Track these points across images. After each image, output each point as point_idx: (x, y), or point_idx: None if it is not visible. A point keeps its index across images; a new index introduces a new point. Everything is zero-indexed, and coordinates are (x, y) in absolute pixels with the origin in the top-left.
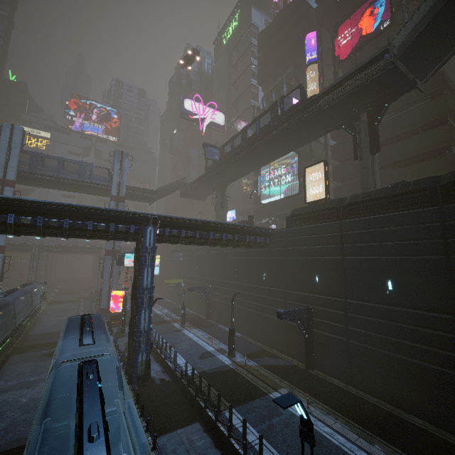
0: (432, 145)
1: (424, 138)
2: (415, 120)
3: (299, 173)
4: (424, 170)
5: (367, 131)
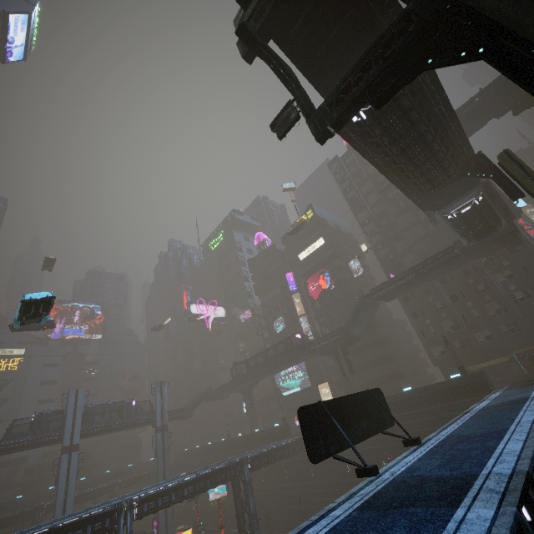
0: (379, 355)
1: (373, 351)
2: (366, 340)
3: (307, 369)
4: (380, 371)
5: (345, 361)
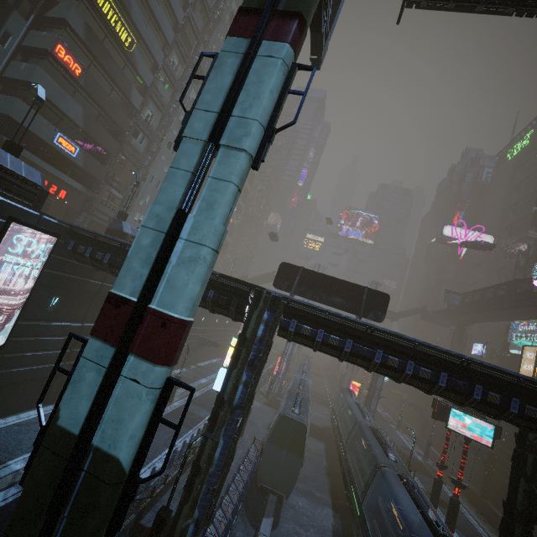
0: None
1: None
2: None
3: None
4: None
5: None
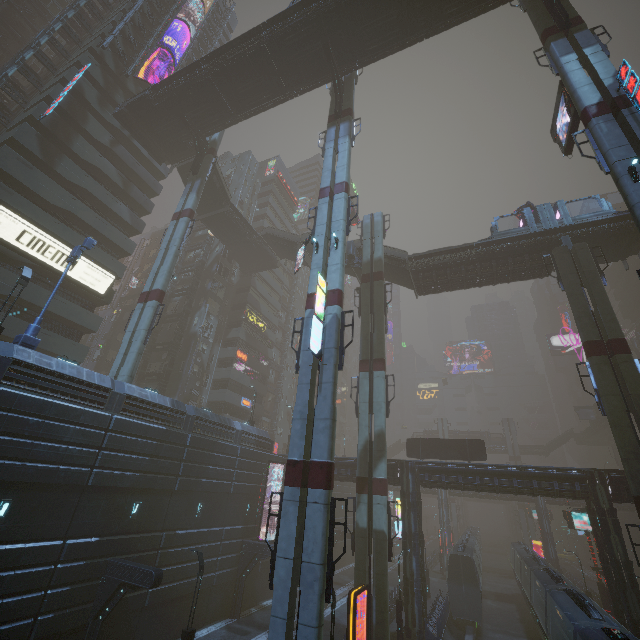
0: None
1: None
2: None
3: None
4: None
5: None
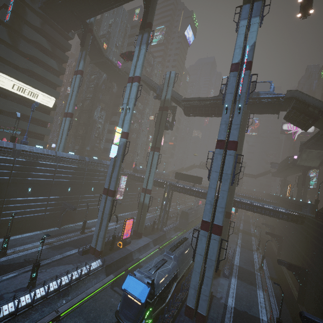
0: None
1: None
2: None
3: (318, 178)
4: None
5: (302, 178)
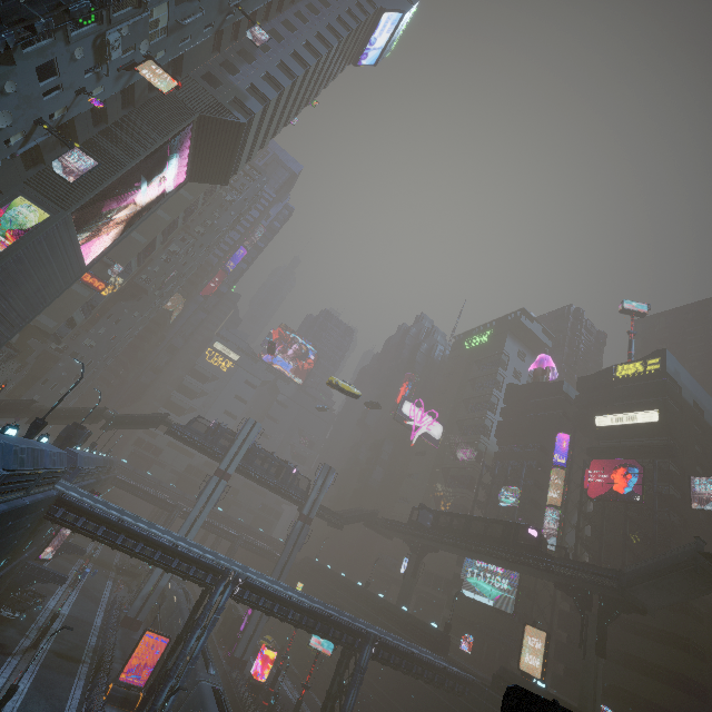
0: (671, 666)
1: (662, 651)
2: (656, 622)
3: (519, 587)
4: (659, 695)
5: (596, 627)
